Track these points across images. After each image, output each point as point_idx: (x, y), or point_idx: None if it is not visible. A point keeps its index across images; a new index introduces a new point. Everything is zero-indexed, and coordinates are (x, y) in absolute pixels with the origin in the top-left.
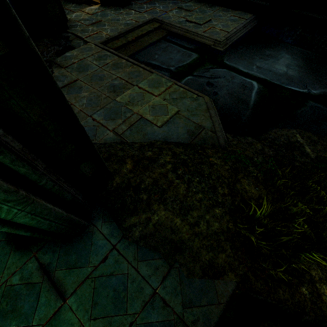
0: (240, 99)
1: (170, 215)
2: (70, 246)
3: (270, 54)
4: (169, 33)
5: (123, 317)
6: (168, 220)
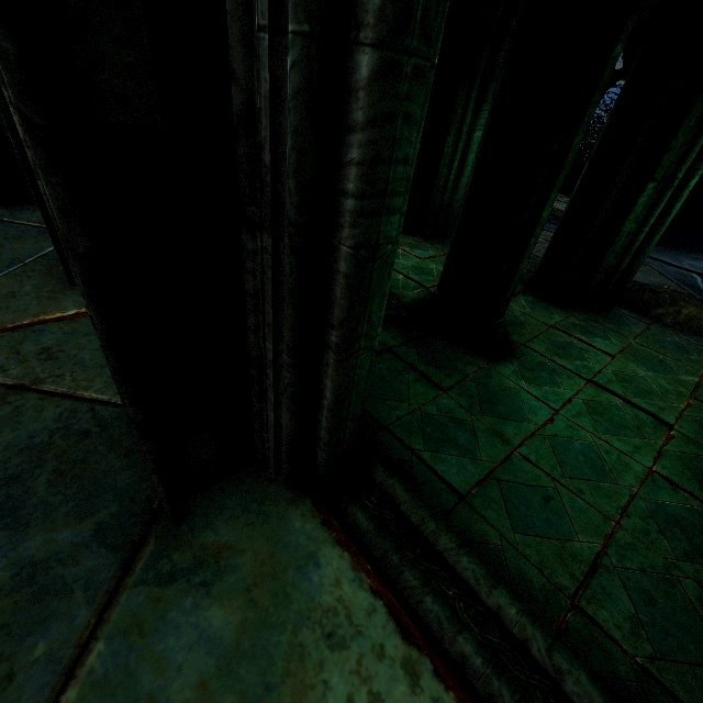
0: (685, 283)
1: (701, 311)
2: (605, 316)
3: (697, 258)
4: (554, 218)
5: (698, 359)
6: (700, 314)
